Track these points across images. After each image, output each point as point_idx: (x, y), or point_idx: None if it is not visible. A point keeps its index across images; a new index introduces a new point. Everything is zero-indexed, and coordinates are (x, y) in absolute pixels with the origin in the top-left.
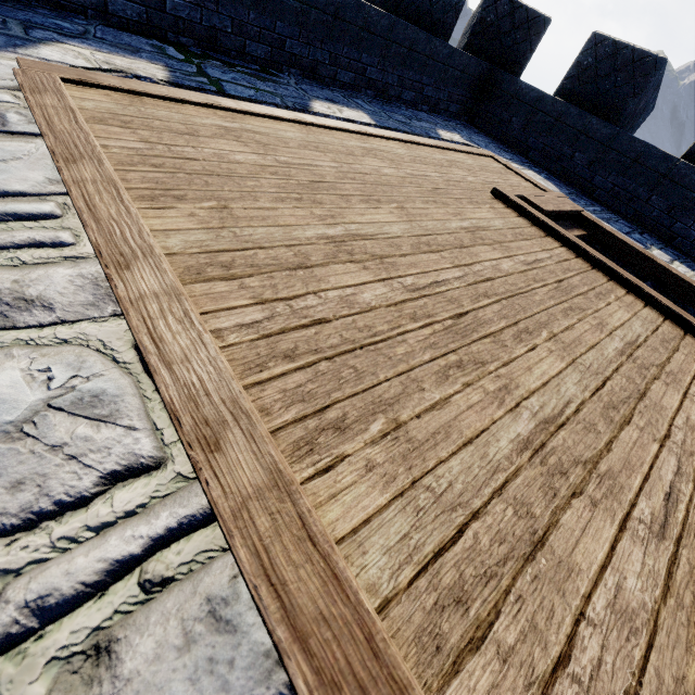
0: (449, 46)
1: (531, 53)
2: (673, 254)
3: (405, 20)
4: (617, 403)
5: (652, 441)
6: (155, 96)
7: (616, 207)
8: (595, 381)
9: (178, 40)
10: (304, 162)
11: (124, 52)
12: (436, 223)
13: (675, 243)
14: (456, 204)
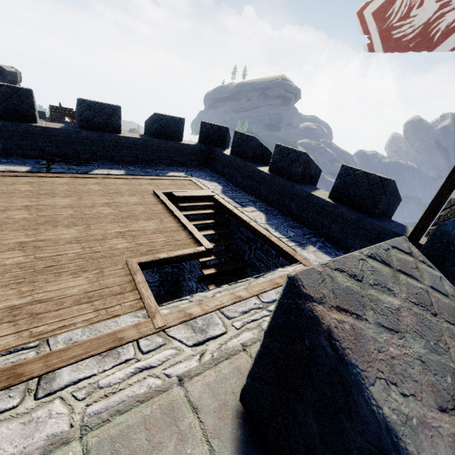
0: (179, 143)
1: (225, 139)
2: (265, 209)
3: (155, 138)
4: (83, 240)
5: (80, 247)
6: (12, 176)
7: (253, 193)
8: (84, 236)
9: (52, 158)
10: (52, 188)
11: (18, 165)
12: (91, 201)
13: (272, 205)
14: (118, 196)
